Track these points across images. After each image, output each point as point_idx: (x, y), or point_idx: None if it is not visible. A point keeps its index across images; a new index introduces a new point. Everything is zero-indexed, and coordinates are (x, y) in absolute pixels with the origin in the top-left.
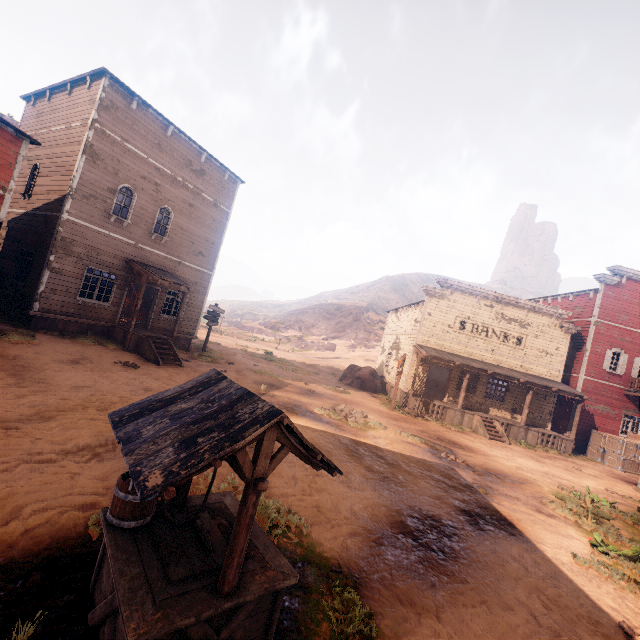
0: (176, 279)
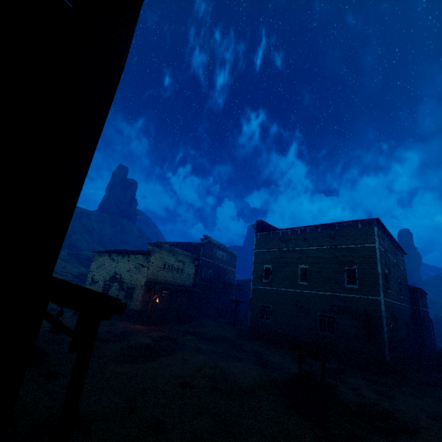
0: None
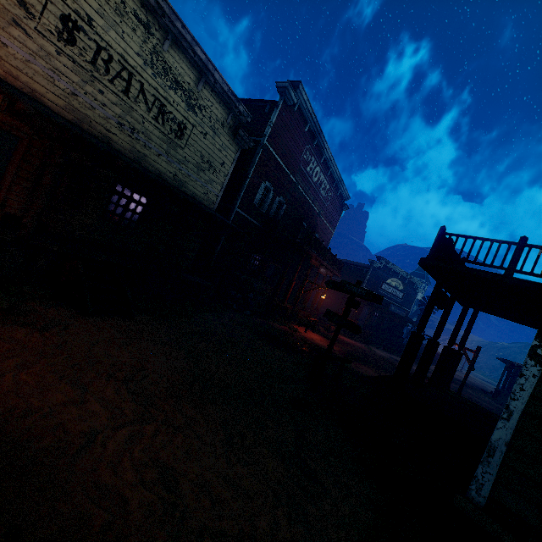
0: None
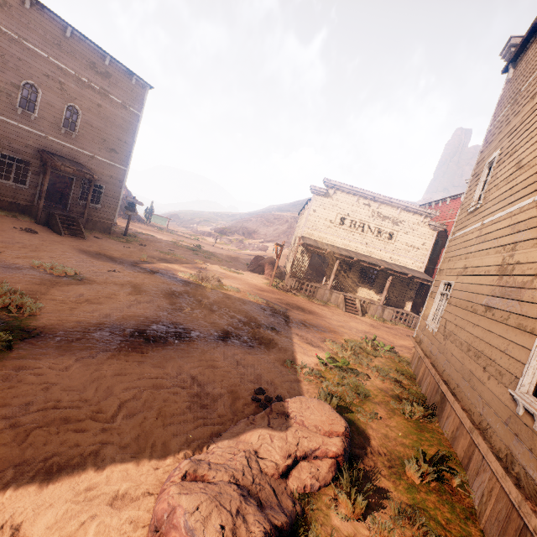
0: (82, 168)
